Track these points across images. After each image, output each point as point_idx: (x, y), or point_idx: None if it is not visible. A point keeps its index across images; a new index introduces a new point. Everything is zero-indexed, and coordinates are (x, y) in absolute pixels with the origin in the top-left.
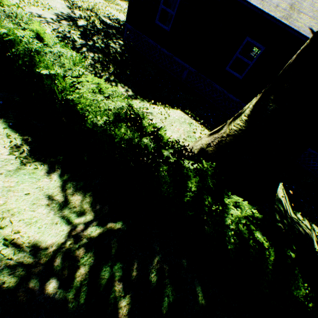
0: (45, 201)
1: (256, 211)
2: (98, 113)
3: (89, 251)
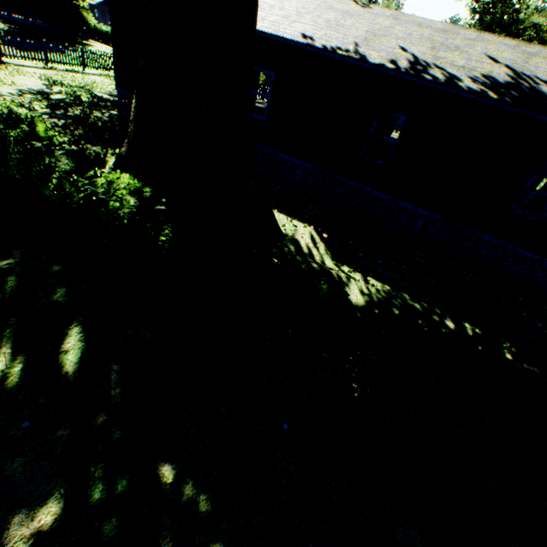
0: None
1: (151, 190)
2: None
3: None
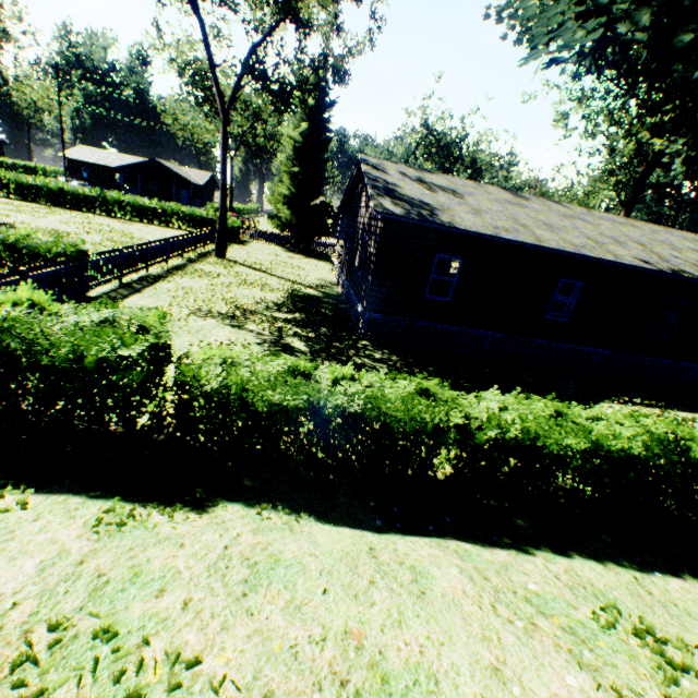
0: None
1: None
2: None
3: None
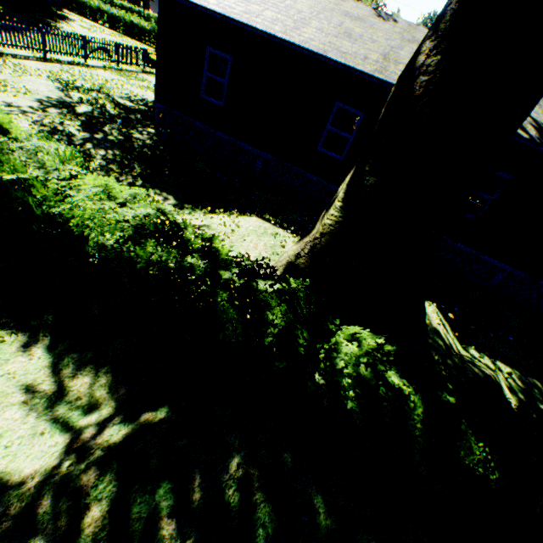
0: (20, 397)
1: (387, 343)
2: (106, 229)
3: (107, 471)
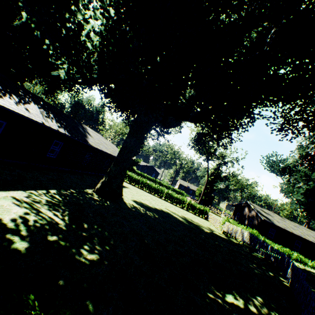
0: None
1: None
2: None
3: None
